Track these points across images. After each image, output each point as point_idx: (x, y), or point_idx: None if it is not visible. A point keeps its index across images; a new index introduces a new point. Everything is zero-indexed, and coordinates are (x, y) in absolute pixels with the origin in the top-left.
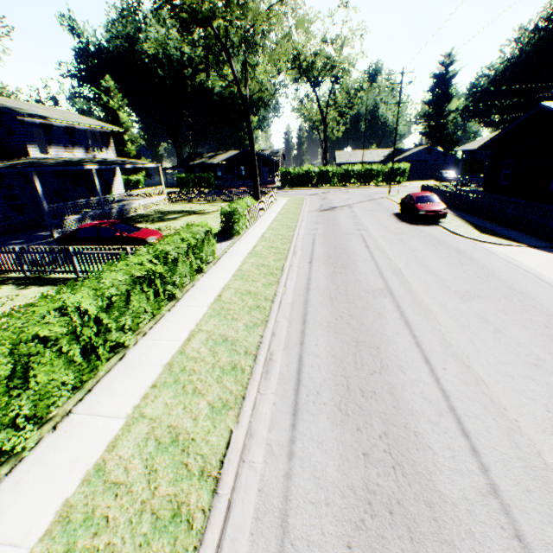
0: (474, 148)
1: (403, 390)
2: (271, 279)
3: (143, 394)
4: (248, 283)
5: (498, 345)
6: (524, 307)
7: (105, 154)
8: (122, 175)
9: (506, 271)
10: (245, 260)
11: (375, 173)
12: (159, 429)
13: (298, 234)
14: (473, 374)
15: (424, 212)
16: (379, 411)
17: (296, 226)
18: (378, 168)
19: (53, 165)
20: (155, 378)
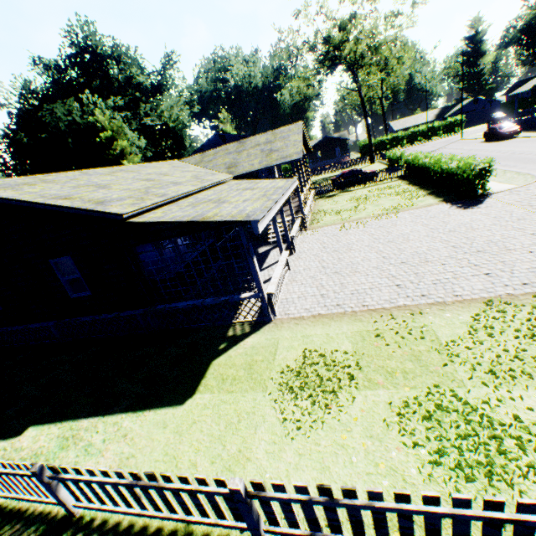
0: (527, 90)
1: None
2: None
3: None
4: None
5: None
6: None
7: None
8: None
9: None
10: None
11: (436, 129)
12: None
13: None
14: None
15: (506, 133)
16: None
17: None
18: (439, 125)
19: None
20: None
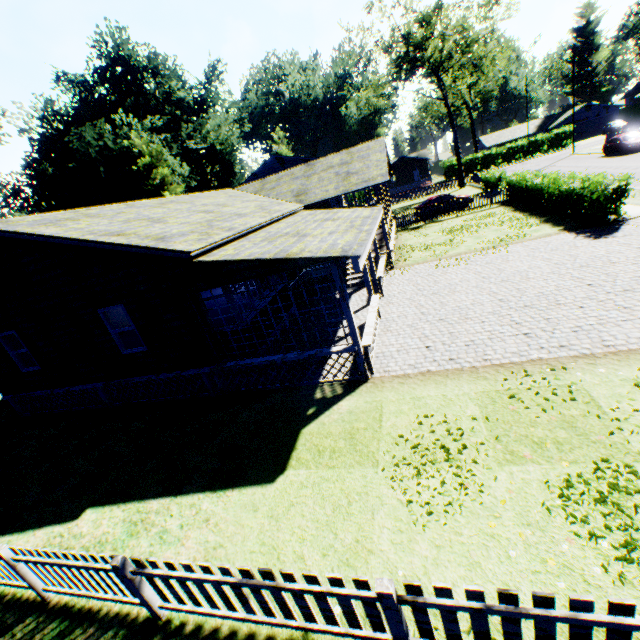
0: None
1: None
2: None
3: None
4: None
5: None
6: None
7: None
8: None
9: None
10: None
11: (538, 143)
12: None
13: None
14: None
15: (633, 145)
16: None
17: None
18: (542, 138)
19: None
20: None
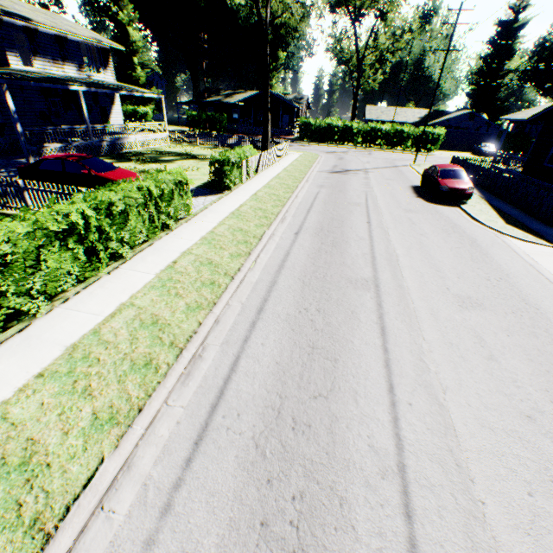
0: (525, 118)
1: (348, 428)
2: (243, 249)
3: (22, 385)
4: (214, 251)
5: (489, 379)
6: (535, 329)
7: (103, 75)
8: (129, 105)
9: (524, 277)
10: (224, 221)
11: (405, 136)
12: (14, 441)
13: (296, 197)
14: (444, 418)
15: (446, 190)
16: (306, 457)
17: (297, 187)
18: (410, 131)
19: (28, 79)
20: (48, 363)
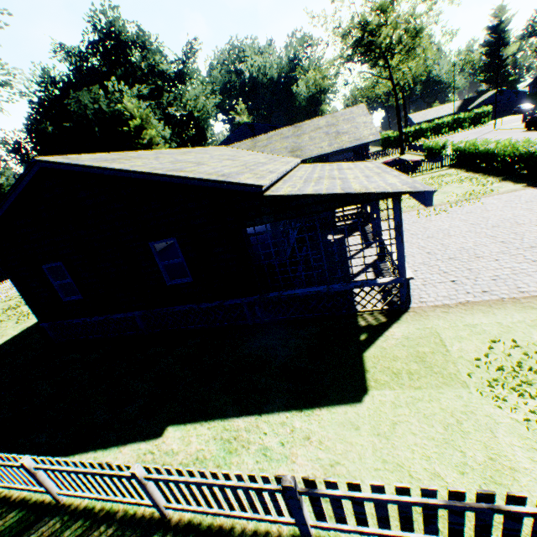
0: None
1: None
2: None
3: None
4: None
5: None
6: None
7: None
8: None
9: None
10: None
11: (461, 121)
12: None
13: None
14: None
15: None
16: None
17: None
18: (464, 116)
19: None
20: None
